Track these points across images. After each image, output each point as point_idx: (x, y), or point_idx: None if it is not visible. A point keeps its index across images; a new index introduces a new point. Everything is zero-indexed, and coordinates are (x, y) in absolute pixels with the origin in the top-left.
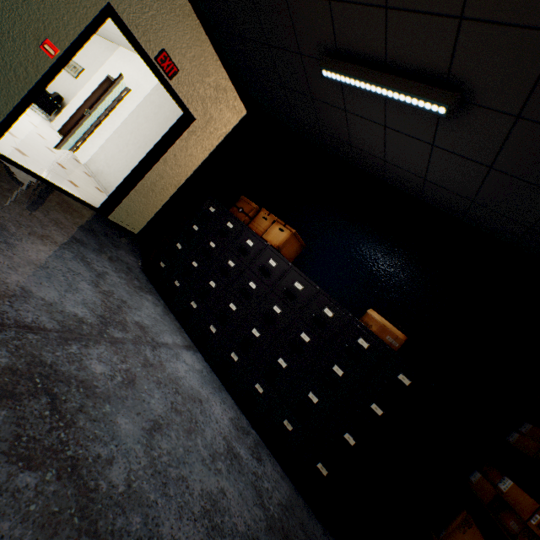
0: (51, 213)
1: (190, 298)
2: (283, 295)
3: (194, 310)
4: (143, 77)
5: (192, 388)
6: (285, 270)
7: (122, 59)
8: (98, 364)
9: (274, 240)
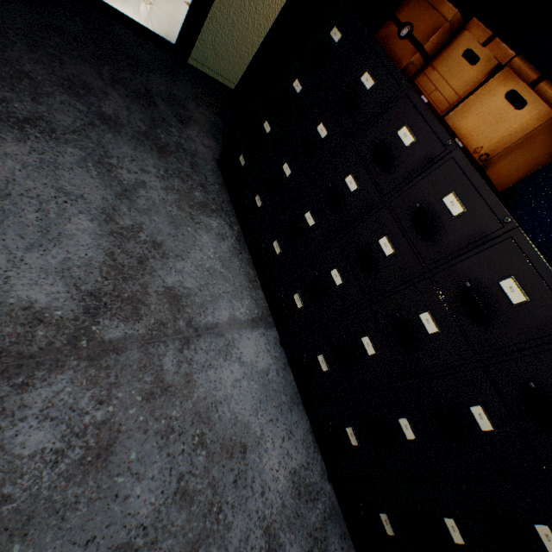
0: (68, 64)
1: (272, 233)
2: (454, 297)
3: (276, 256)
4: None
5: (236, 421)
6: (485, 234)
7: None
8: (35, 430)
9: (479, 132)
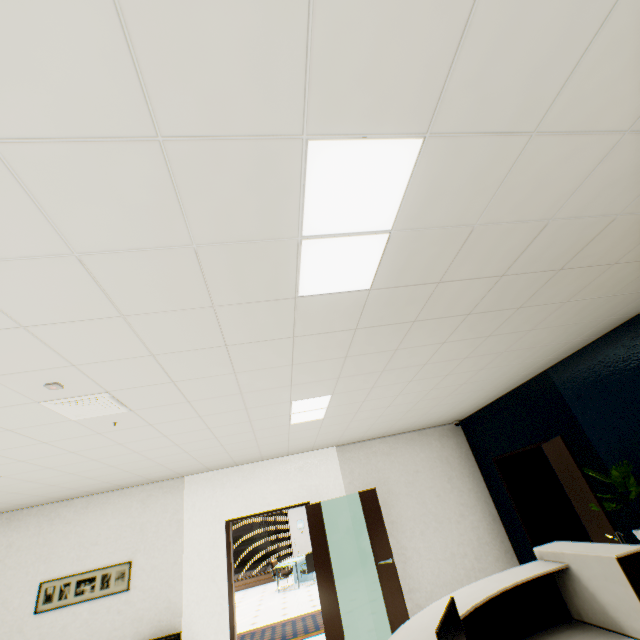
0: None
1: None
2: None
3: None
4: (304, 477)
5: None
6: None
7: (222, 486)
8: None
9: None
